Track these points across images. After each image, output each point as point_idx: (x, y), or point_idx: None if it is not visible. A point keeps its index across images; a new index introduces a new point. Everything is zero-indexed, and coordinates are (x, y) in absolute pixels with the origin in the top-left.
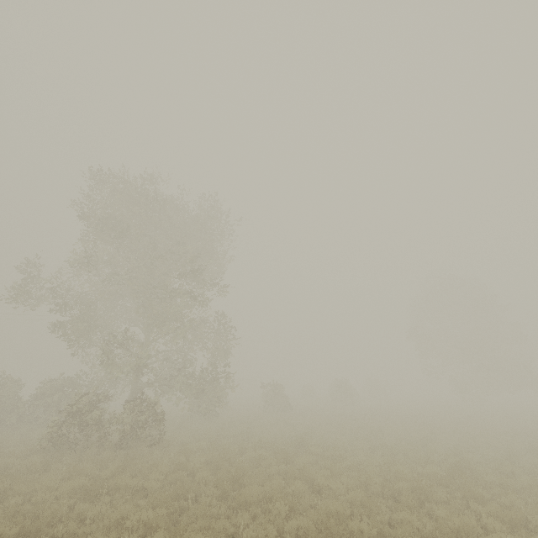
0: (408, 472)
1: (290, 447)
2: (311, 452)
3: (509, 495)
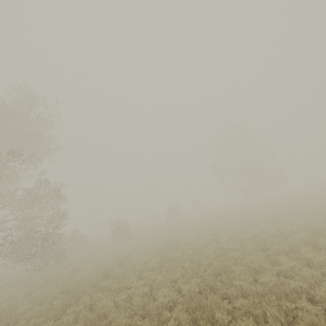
0: (155, 308)
1: (91, 284)
2: (102, 287)
3: (244, 323)
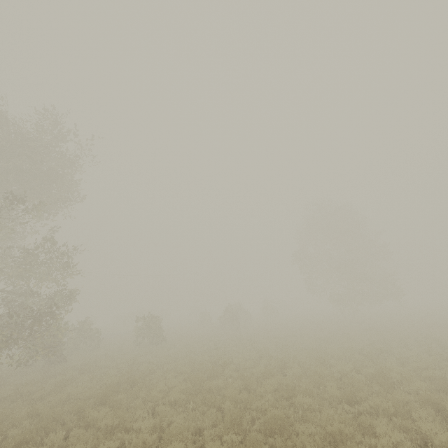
0: None
1: (76, 410)
2: (90, 420)
3: None
